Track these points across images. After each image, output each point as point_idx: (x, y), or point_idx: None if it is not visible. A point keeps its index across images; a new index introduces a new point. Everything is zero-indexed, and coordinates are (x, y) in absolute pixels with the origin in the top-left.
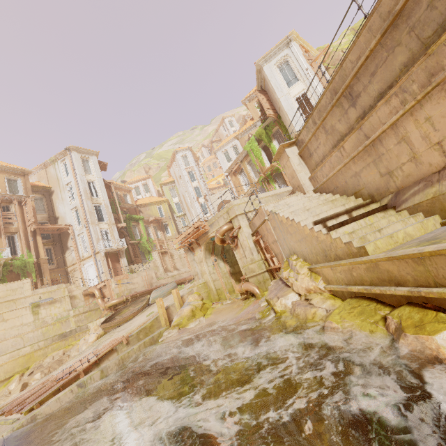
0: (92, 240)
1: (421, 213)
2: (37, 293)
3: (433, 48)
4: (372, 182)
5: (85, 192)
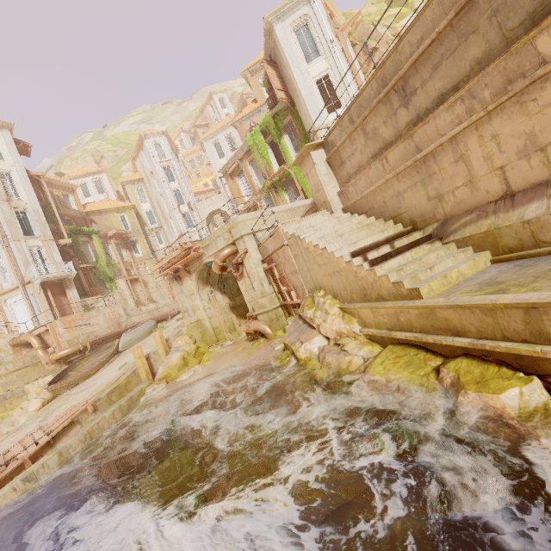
0: (16, 265)
1: (471, 248)
2: None
3: (518, 45)
4: (417, 205)
5: None
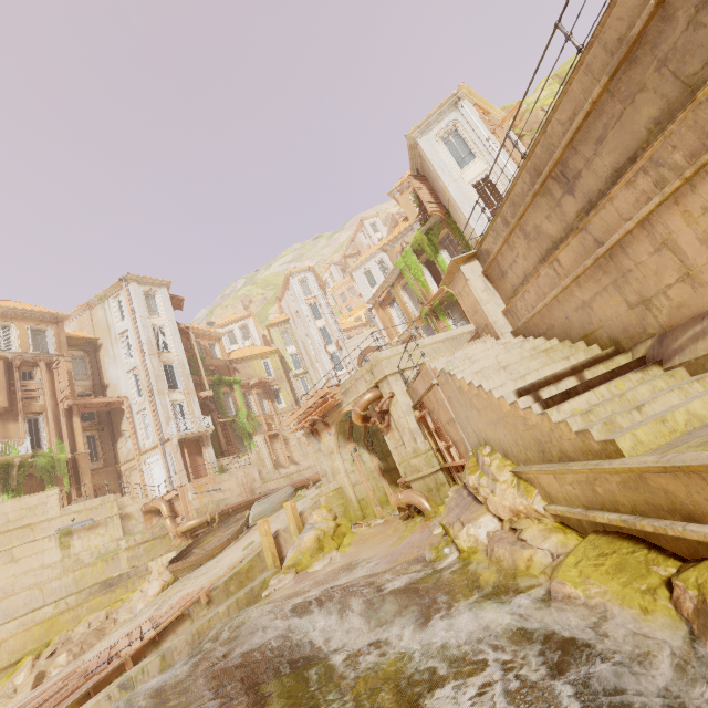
0: (159, 421)
1: None
2: (68, 512)
3: (706, 90)
4: (614, 317)
5: (149, 344)
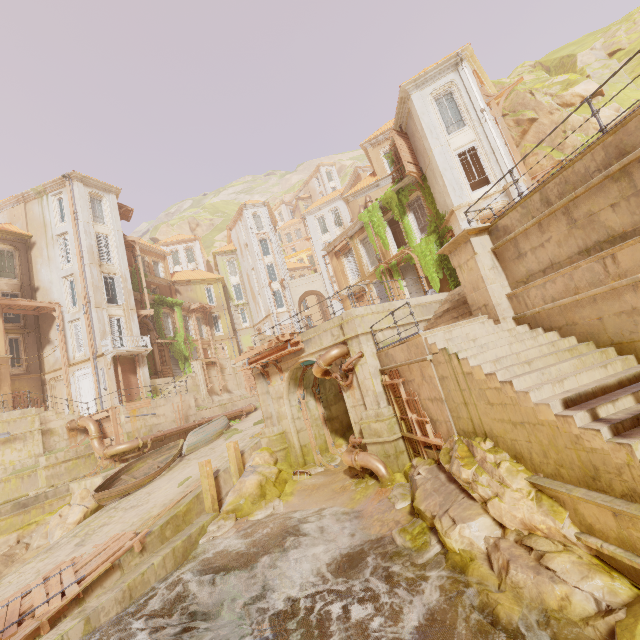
0: (93, 334)
1: None
2: None
3: None
4: None
5: (90, 252)
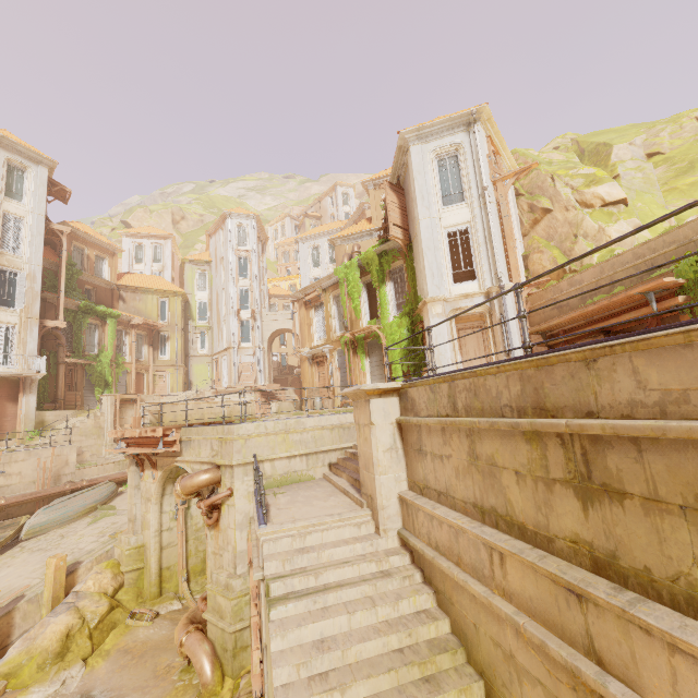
0: None
1: None
2: None
3: None
4: None
5: None
